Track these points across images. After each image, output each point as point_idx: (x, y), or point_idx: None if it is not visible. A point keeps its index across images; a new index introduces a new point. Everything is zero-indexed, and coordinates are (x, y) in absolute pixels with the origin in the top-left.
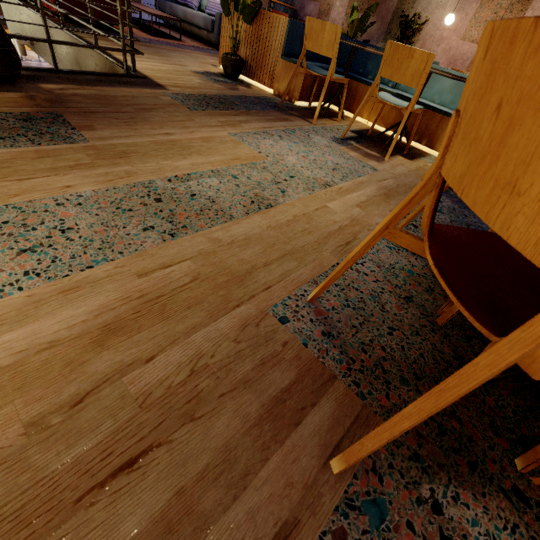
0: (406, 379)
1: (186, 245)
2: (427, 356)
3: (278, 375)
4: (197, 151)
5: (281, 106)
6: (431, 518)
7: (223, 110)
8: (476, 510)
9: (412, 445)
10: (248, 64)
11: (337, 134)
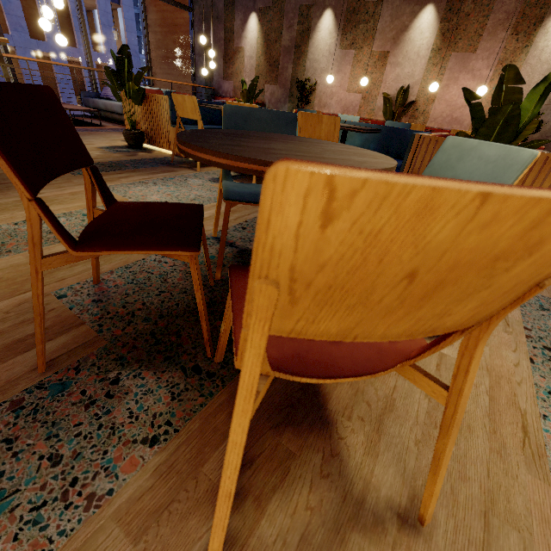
0: (150, 318)
1: (2, 262)
2: (182, 304)
3: (31, 327)
4: (59, 202)
5: (173, 162)
6: (106, 387)
7: (108, 172)
8: (150, 380)
9: (122, 353)
10: (149, 135)
11: (218, 175)
